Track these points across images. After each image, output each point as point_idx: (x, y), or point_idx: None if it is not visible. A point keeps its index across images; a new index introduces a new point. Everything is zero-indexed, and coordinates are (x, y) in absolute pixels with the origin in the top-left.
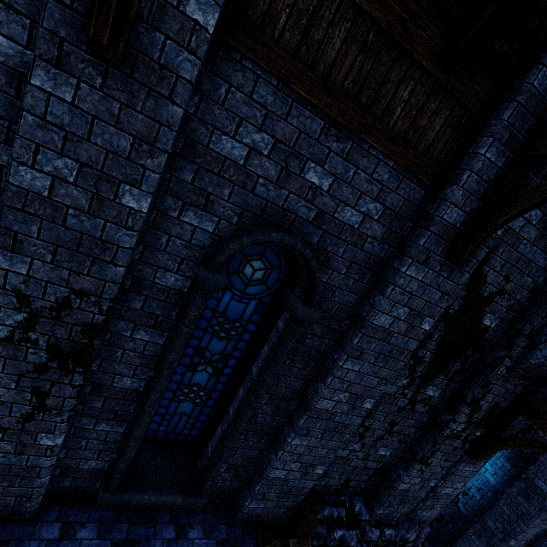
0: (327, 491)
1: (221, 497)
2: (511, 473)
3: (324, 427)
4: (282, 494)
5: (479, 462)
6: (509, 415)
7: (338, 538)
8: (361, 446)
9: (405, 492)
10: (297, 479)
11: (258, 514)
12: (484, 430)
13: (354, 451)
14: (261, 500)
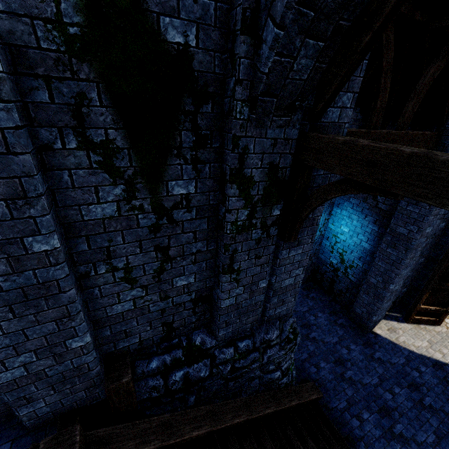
0: (151, 343)
1: (4, 415)
2: (379, 233)
3: (0, 304)
4: (55, 384)
5: (305, 241)
6: (300, 173)
7: (180, 378)
8: (143, 290)
9: (236, 306)
10: (53, 365)
11: (51, 411)
12: (281, 205)
13: (139, 298)
14: (30, 403)
